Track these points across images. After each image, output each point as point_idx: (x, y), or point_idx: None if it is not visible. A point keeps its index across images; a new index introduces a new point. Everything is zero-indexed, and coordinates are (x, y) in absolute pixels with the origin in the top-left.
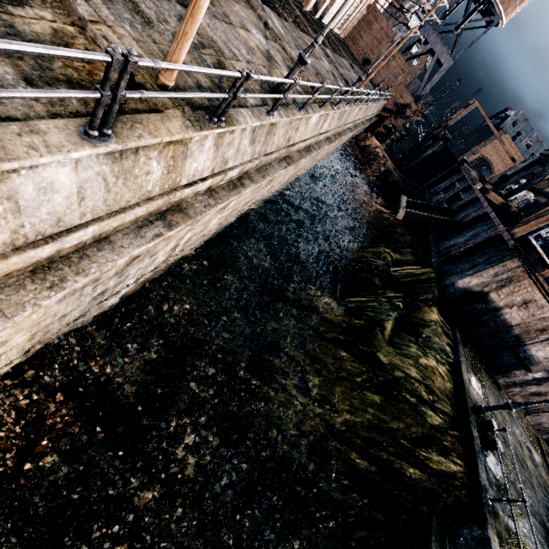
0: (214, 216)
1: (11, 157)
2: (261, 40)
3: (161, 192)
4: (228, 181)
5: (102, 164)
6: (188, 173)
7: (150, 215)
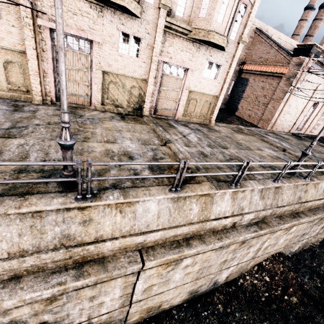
0: None
1: (322, 180)
2: None
3: None
4: None
5: None
6: None
7: None
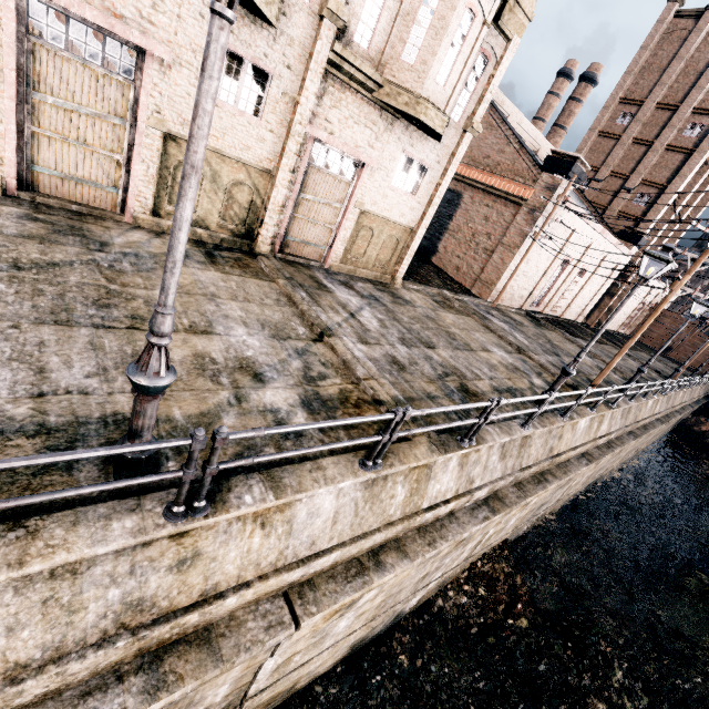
0: (592, 469)
1: (583, 416)
2: (590, 360)
3: (592, 439)
4: (602, 443)
5: (588, 421)
6: (600, 431)
7: (578, 454)
